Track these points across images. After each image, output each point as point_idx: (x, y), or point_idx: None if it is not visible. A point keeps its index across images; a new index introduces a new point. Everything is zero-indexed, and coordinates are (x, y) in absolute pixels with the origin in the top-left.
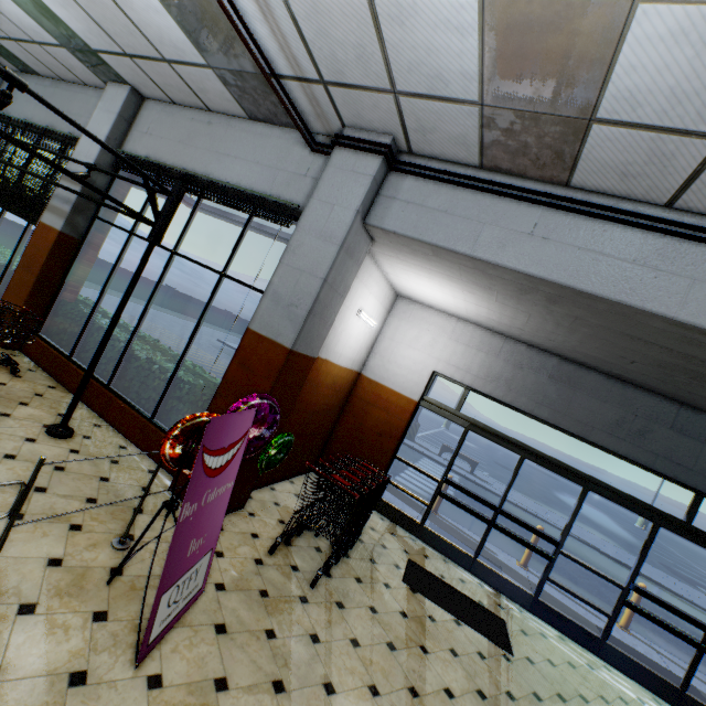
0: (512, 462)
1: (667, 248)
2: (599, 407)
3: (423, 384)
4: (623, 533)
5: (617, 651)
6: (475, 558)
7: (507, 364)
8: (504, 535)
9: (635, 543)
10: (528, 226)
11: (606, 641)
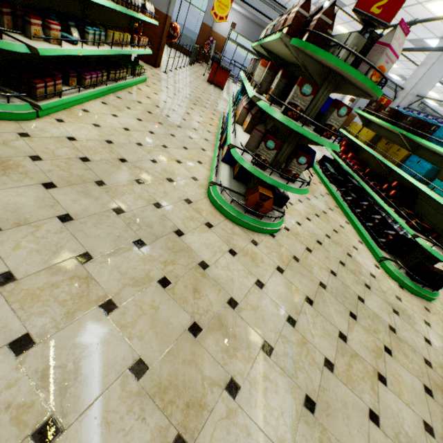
0: None
1: (268, 9)
2: None
3: (228, 33)
4: None
5: None
6: (237, 77)
7: (247, 27)
8: None
9: None
10: (251, 1)
11: None
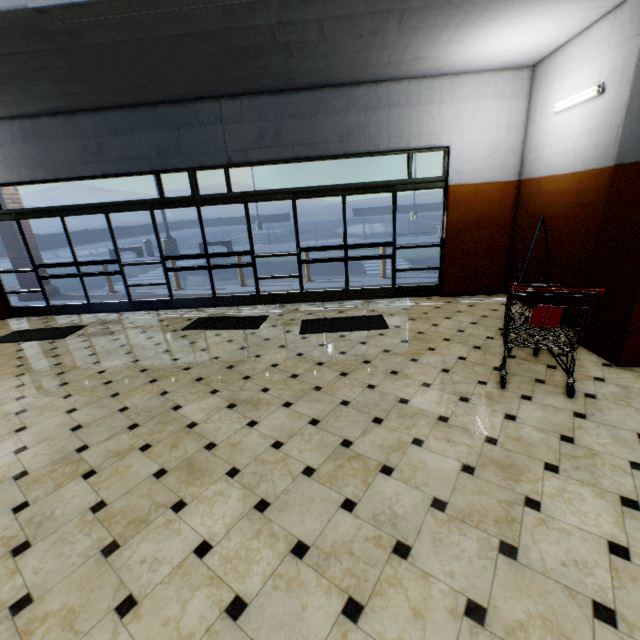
0: (318, 226)
1: None
2: (67, 146)
3: None
4: (381, 229)
5: (180, 300)
6: (89, 303)
7: None
8: (203, 278)
9: (384, 231)
10: None
11: (173, 298)
